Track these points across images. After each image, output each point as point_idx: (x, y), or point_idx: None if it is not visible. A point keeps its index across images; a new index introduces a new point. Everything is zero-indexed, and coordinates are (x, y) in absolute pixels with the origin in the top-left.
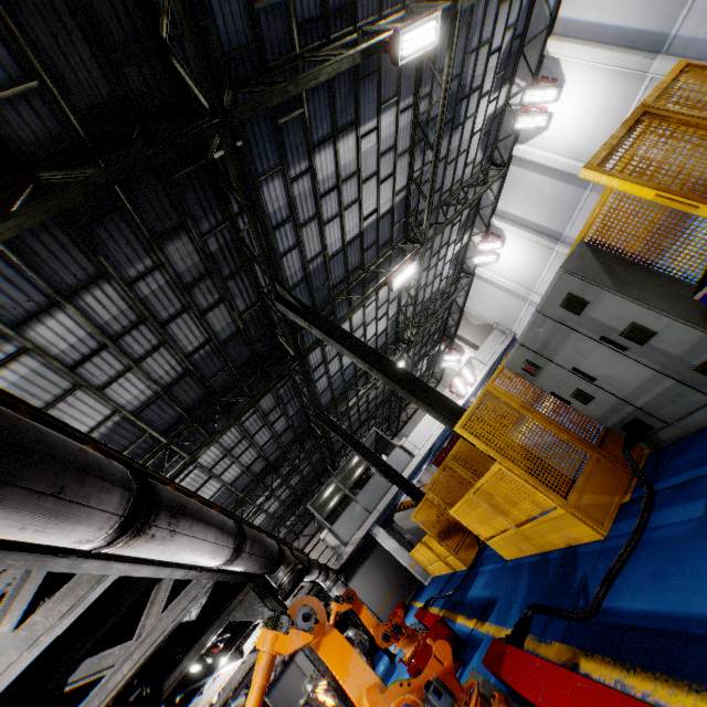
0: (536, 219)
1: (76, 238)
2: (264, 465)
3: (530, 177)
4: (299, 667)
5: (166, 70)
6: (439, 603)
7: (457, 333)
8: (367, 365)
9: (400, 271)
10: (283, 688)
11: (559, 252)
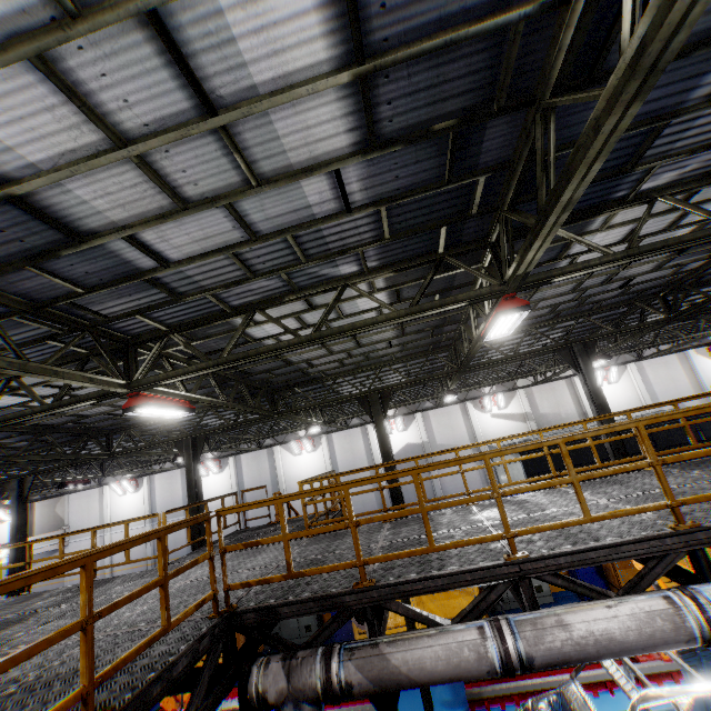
0: (159, 501)
1: (16, 434)
2: None
3: (179, 483)
4: None
5: (120, 427)
6: None
7: (37, 502)
8: (16, 560)
9: (78, 483)
10: None
11: (146, 528)
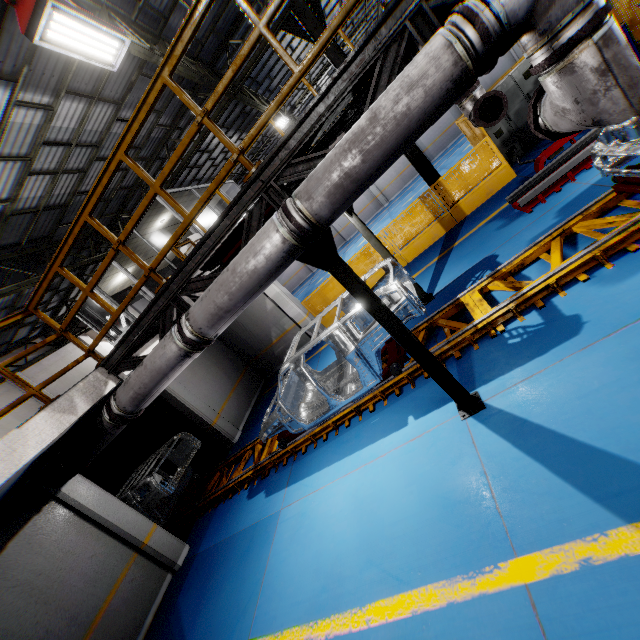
0: None
1: None
2: (162, 7)
3: None
4: (77, 507)
5: None
6: (488, 215)
7: None
8: None
9: None
10: (17, 571)
11: None
